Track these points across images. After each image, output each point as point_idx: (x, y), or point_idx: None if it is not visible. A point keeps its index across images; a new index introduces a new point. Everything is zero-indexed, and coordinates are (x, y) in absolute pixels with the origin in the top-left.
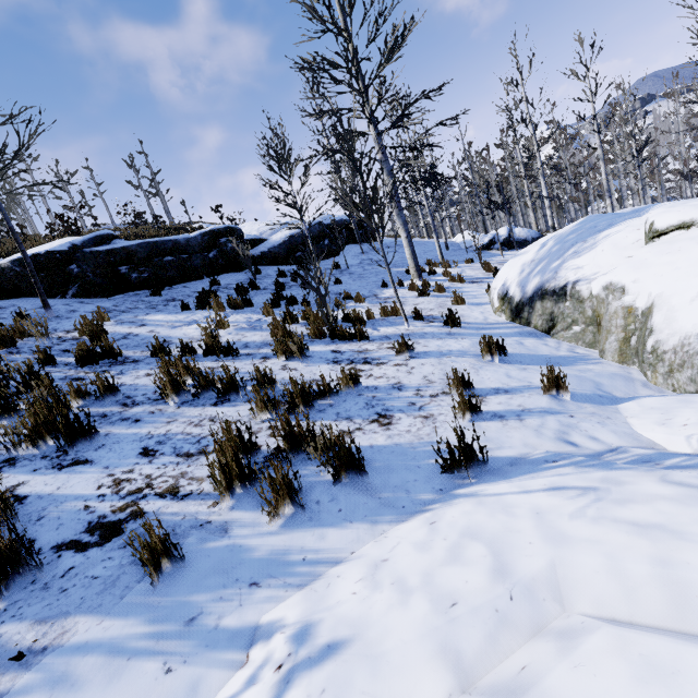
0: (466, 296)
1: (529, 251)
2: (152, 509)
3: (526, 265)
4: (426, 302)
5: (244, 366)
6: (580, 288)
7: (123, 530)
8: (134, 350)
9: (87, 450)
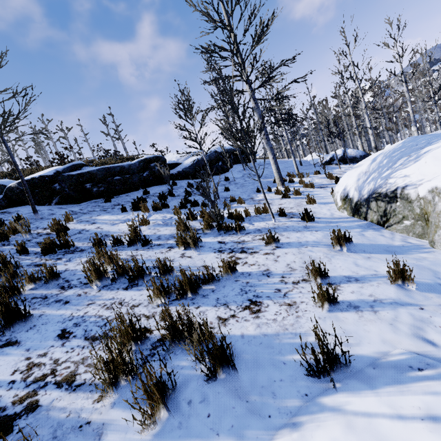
0: (316, 197)
1: (362, 164)
2: (45, 402)
3: (361, 175)
4: (288, 202)
5: (154, 255)
6: (408, 191)
7: (13, 428)
8: (83, 242)
9: (20, 331)
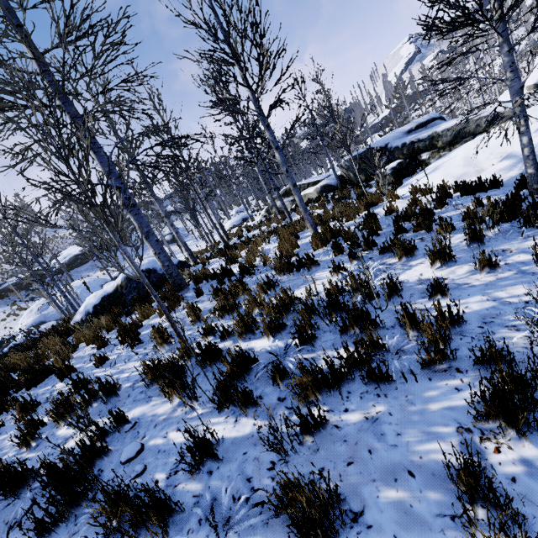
0: None
1: None
2: None
3: None
4: None
5: None
6: None
7: None
8: None
9: None
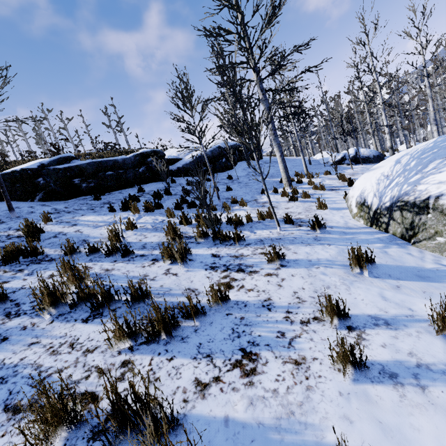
0: (327, 201)
1: (382, 166)
2: None
3: (382, 178)
4: (295, 206)
5: (134, 269)
6: (444, 202)
7: None
8: (56, 248)
9: None
